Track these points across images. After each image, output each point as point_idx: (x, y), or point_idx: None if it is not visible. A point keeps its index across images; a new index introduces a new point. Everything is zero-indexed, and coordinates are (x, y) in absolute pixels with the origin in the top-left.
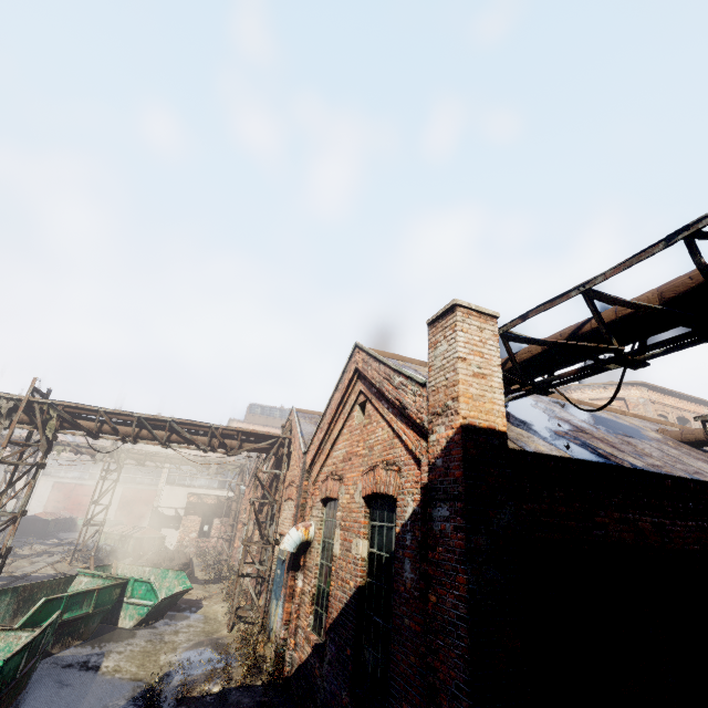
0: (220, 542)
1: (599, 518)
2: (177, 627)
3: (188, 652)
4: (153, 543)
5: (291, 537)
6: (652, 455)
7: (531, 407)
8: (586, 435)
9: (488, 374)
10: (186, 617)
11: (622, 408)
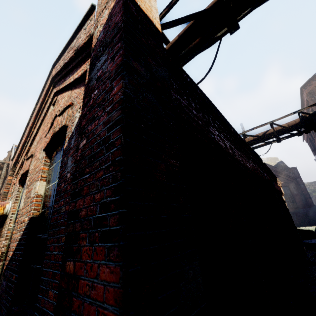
0: None
1: (210, 129)
2: None
3: None
4: None
5: None
6: None
7: None
8: None
9: None
10: None
11: None
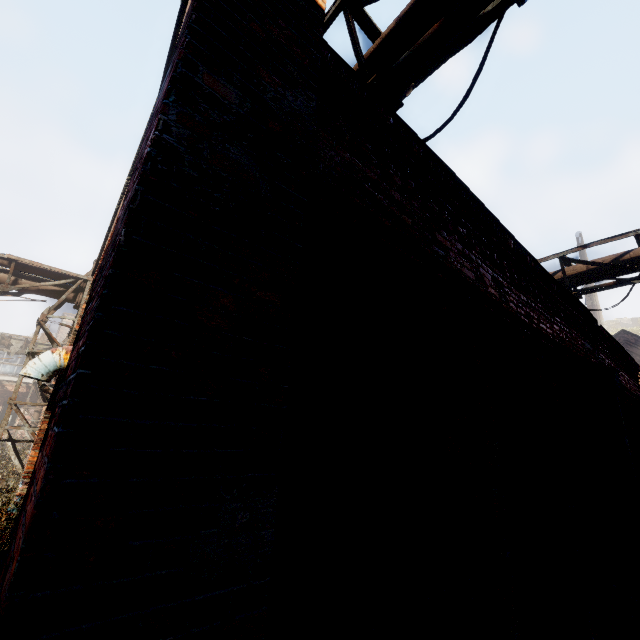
0: None
1: (440, 236)
2: None
3: None
4: None
5: (40, 359)
6: None
7: None
8: None
9: None
10: None
11: None
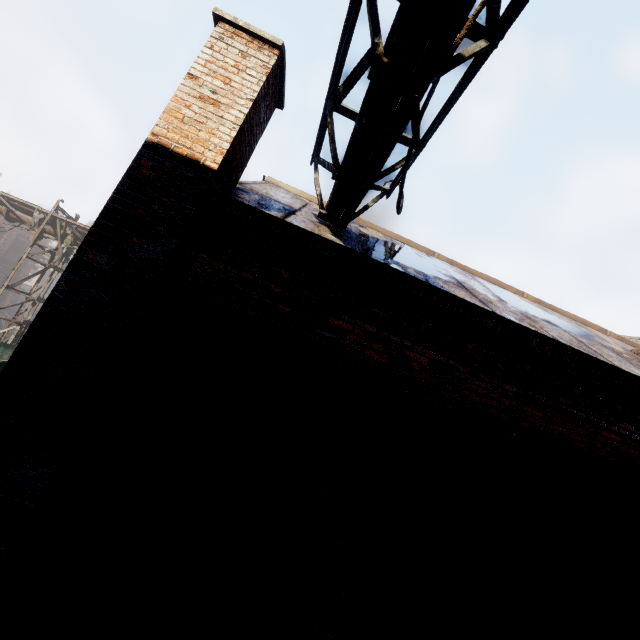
0: None
1: (336, 320)
2: None
3: None
4: None
5: None
6: (545, 330)
7: (426, 262)
8: (459, 287)
9: (225, 103)
10: None
11: None
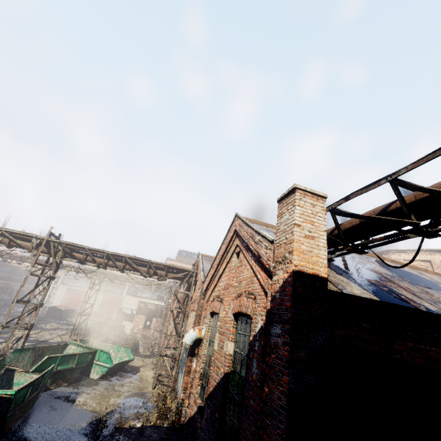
0: (156, 332)
1: (396, 345)
2: (123, 382)
3: (127, 398)
4: (117, 329)
5: (190, 334)
6: None
7: (354, 262)
8: (394, 284)
9: (316, 236)
10: (129, 377)
11: (428, 268)
